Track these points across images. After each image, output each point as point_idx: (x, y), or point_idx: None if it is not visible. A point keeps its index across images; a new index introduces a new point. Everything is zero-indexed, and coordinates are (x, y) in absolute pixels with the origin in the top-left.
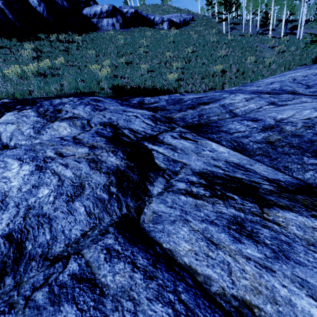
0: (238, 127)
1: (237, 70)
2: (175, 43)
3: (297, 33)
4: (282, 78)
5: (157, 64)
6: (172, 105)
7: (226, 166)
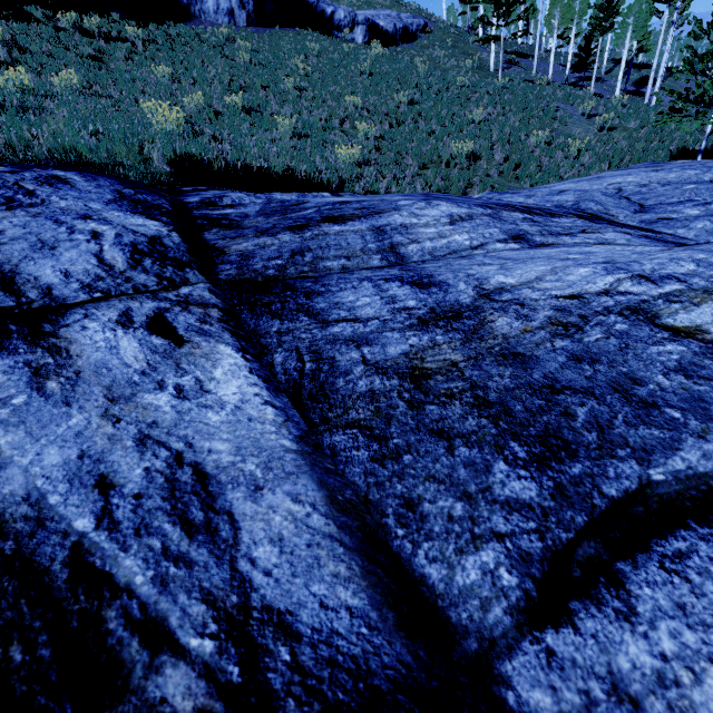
0: (363, 303)
1: (504, 158)
2: (373, 78)
3: (648, 91)
4: (593, 183)
5: (322, 120)
6: (263, 217)
7: (145, 486)
